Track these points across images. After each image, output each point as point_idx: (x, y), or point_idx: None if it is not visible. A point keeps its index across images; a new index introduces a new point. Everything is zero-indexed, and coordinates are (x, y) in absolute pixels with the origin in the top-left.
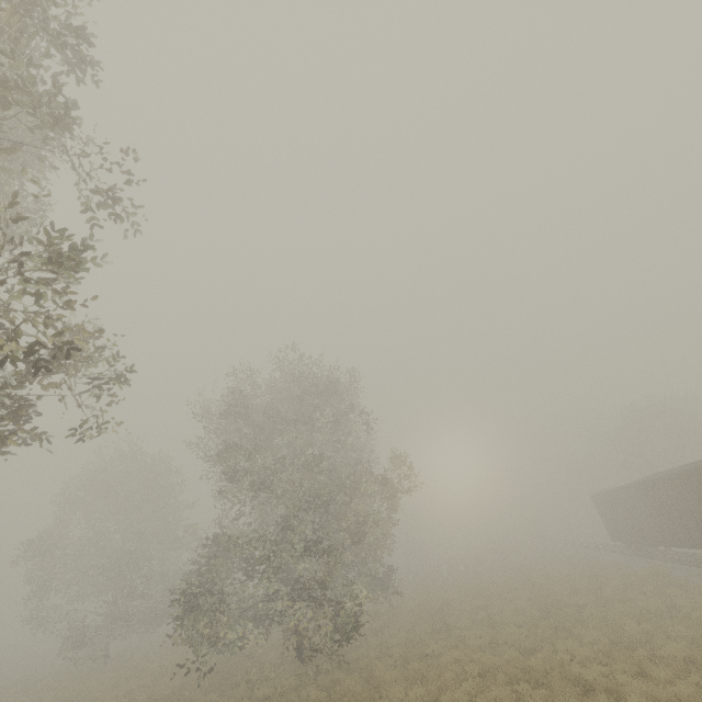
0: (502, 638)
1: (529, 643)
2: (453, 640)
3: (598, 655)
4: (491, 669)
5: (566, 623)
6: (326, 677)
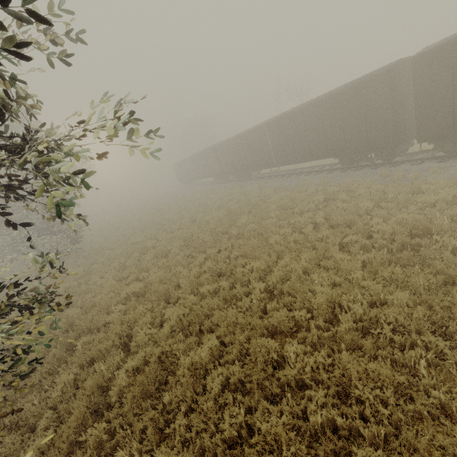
0: (144, 221)
1: (155, 219)
2: (125, 228)
3: (176, 213)
4: (144, 228)
5: (166, 211)
6: (71, 257)
